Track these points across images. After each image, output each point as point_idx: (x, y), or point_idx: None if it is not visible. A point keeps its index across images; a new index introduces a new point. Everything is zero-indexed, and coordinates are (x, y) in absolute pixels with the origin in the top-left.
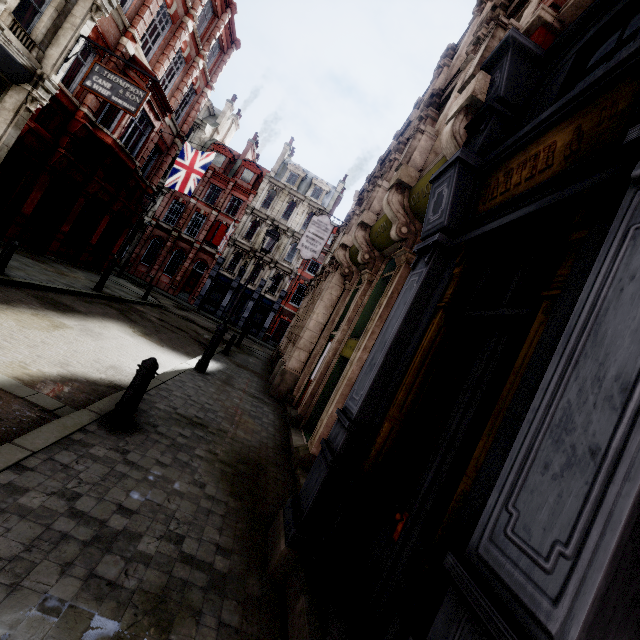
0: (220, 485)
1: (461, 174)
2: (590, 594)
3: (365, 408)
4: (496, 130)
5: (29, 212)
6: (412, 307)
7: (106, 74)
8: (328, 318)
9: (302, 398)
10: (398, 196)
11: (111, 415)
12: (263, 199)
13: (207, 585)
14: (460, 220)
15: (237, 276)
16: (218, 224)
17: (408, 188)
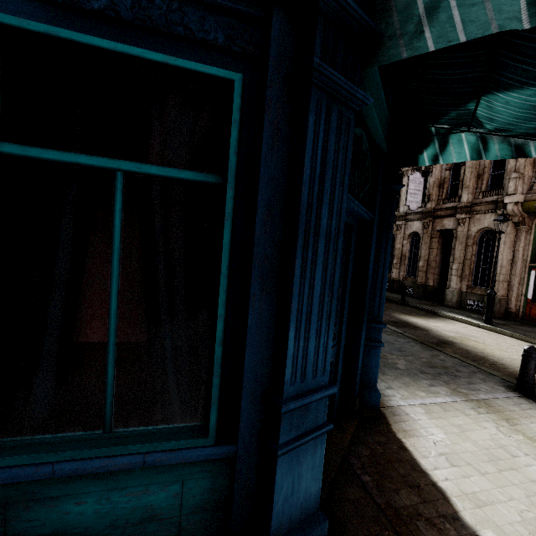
0: None
1: None
2: None
3: None
4: None
5: None
6: None
7: None
8: (512, 254)
9: (533, 312)
10: None
11: None
12: None
13: None
14: None
15: None
16: None
17: None
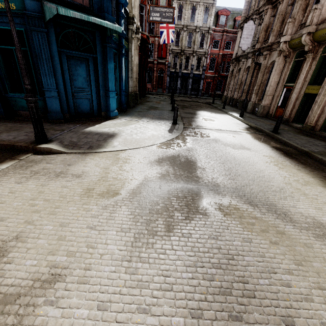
0: (307, 137)
1: None
2: None
3: None
4: None
5: None
6: None
7: (155, 9)
8: (279, 78)
9: (277, 113)
10: None
11: (274, 131)
12: (177, 15)
13: None
14: None
15: (179, 69)
16: (161, 45)
17: None
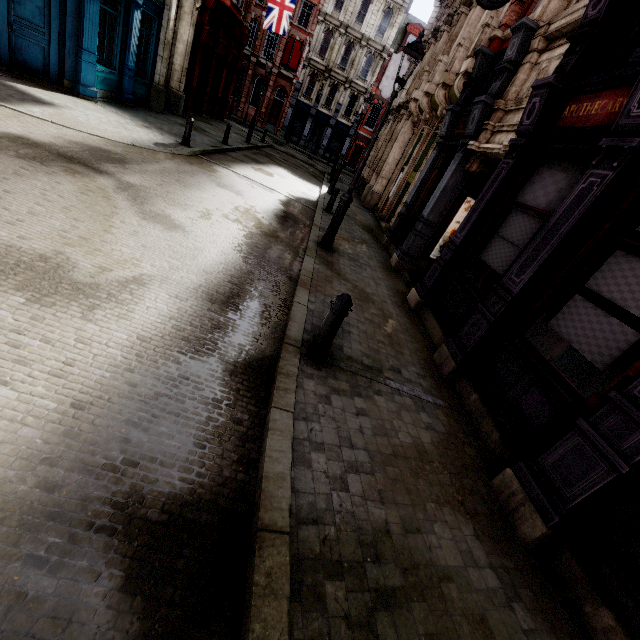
0: (363, 230)
1: (452, 115)
2: (428, 211)
3: (412, 201)
4: (469, 93)
5: (195, 85)
6: (430, 167)
7: None
8: (401, 155)
9: (384, 208)
10: (443, 92)
11: (326, 209)
12: None
13: (370, 242)
14: (449, 133)
15: (315, 102)
16: (292, 42)
17: (449, 86)
